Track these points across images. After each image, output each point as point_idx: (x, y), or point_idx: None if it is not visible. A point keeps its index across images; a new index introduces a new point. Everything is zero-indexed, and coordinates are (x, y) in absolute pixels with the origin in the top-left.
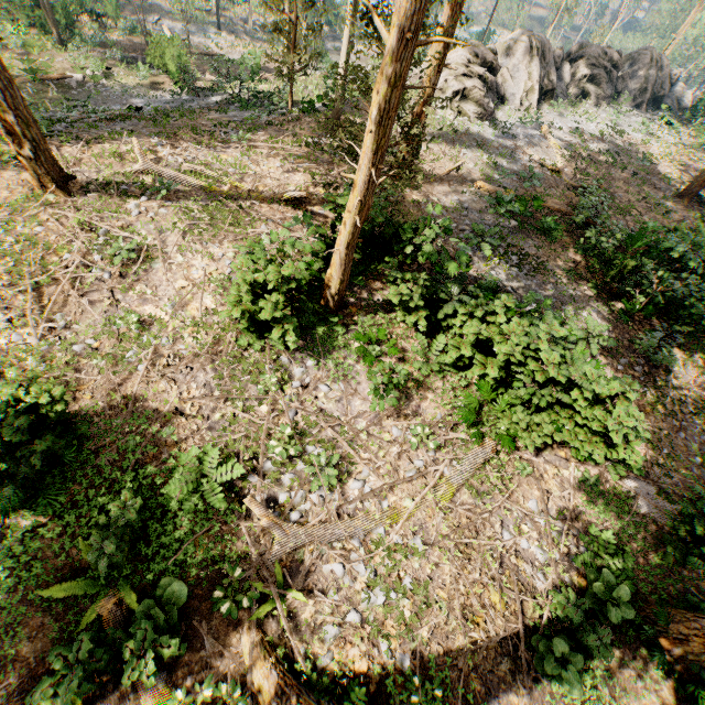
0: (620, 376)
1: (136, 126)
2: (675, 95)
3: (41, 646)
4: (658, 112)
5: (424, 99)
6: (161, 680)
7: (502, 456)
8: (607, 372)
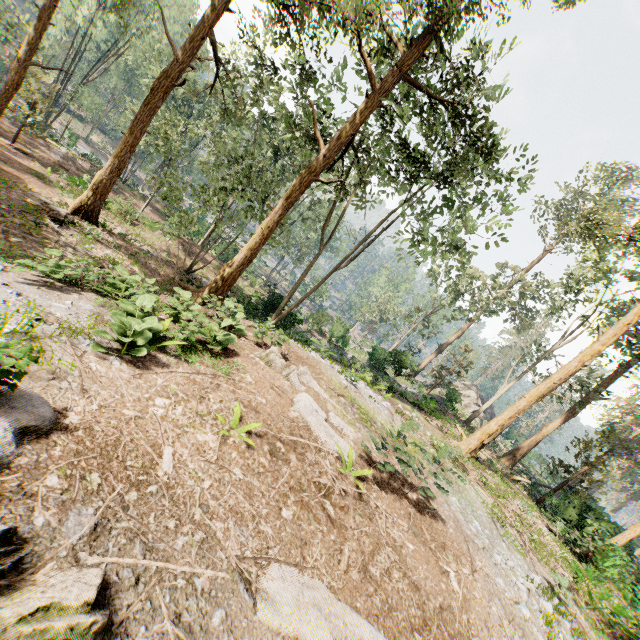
0: None
1: None
2: None
3: None
4: None
5: (537, 441)
6: None
7: None
8: None
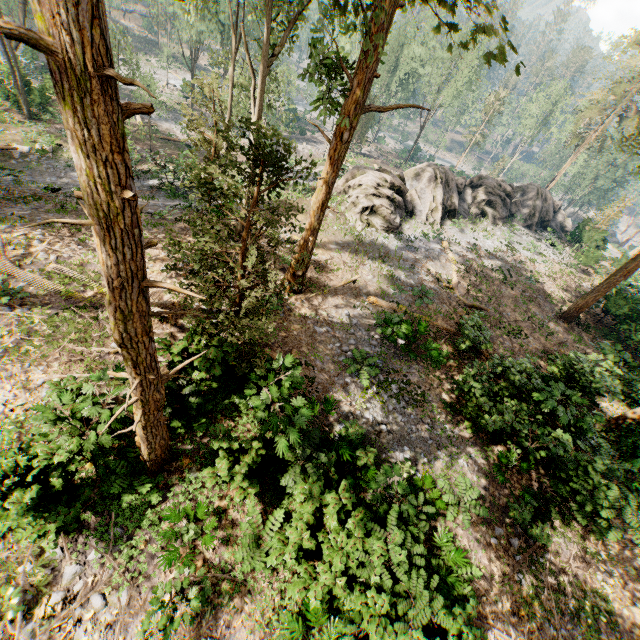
0: (493, 554)
1: (37, 209)
2: (559, 220)
3: None
4: (545, 233)
5: (311, 230)
6: None
7: None
8: (479, 549)
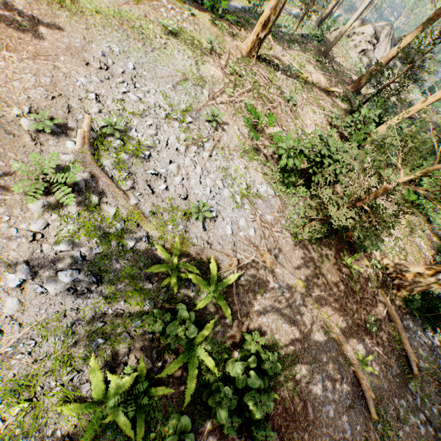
0: None
1: None
2: (422, 78)
3: (335, 242)
4: (416, 85)
5: (389, 59)
6: (365, 257)
7: (409, 216)
8: None
